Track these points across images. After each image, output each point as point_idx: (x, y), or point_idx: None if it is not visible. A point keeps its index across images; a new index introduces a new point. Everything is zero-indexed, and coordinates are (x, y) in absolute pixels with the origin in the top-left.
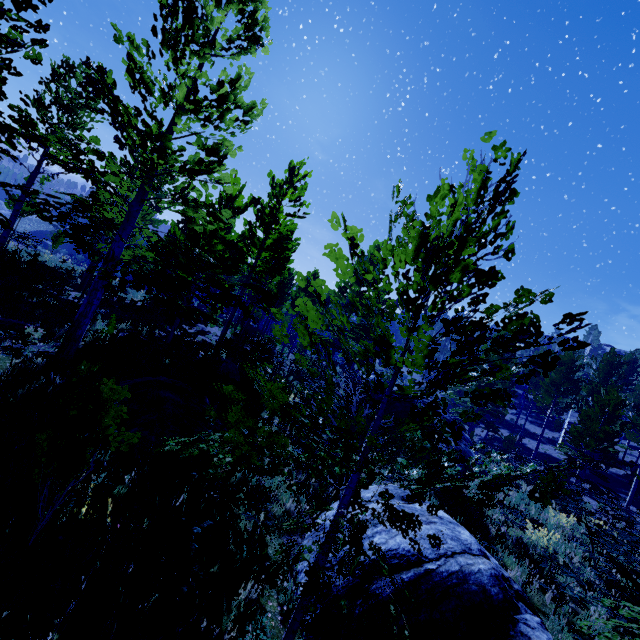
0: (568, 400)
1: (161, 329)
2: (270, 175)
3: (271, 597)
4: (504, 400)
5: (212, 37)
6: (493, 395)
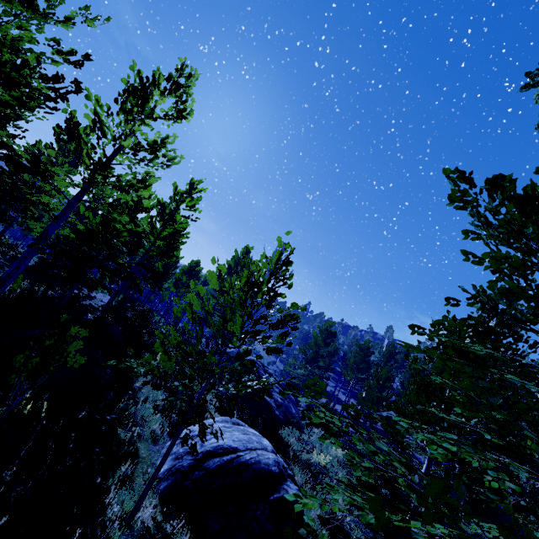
0: (364, 376)
1: (53, 290)
2: (174, 184)
3: (139, 476)
4: (280, 353)
5: (154, 107)
6: (275, 350)
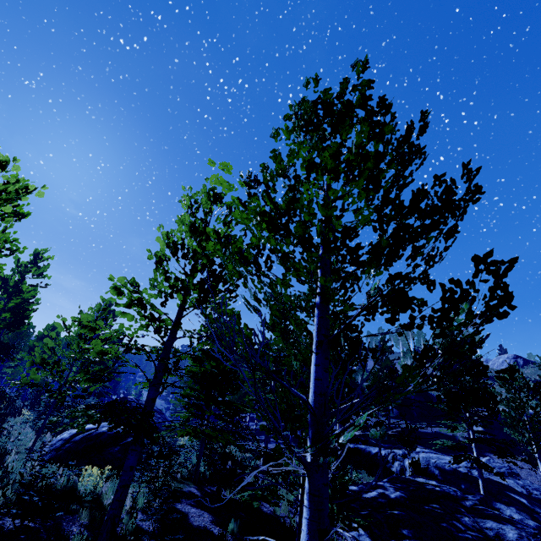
0: None
1: None
2: (16, 257)
3: None
4: None
5: None
6: None
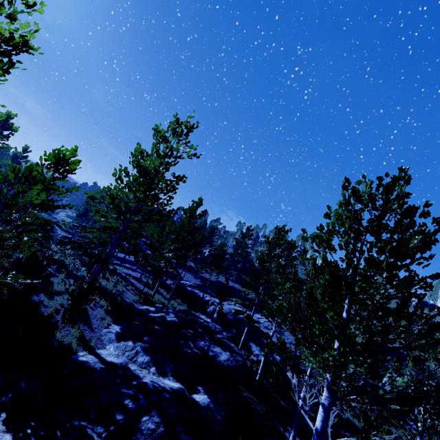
0: None
1: None
2: None
3: None
4: None
5: None
6: None
